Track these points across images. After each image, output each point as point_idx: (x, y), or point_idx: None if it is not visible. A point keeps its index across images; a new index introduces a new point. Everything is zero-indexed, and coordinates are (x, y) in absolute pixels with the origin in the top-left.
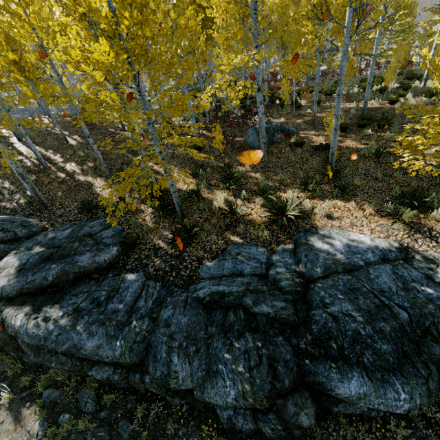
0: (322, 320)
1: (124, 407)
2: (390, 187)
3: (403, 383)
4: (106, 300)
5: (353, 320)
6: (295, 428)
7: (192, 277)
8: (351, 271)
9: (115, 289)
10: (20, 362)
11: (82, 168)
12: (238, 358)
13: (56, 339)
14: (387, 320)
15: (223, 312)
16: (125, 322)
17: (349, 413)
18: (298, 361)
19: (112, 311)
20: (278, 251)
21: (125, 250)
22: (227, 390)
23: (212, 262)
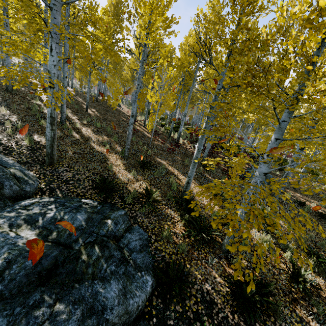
0: None
1: None
2: None
3: None
4: None
5: None
6: None
7: None
8: None
9: None
10: None
11: (97, 138)
12: None
13: None
14: None
15: None
16: None
17: None
18: None
19: None
20: None
21: (158, 284)
22: None
23: None
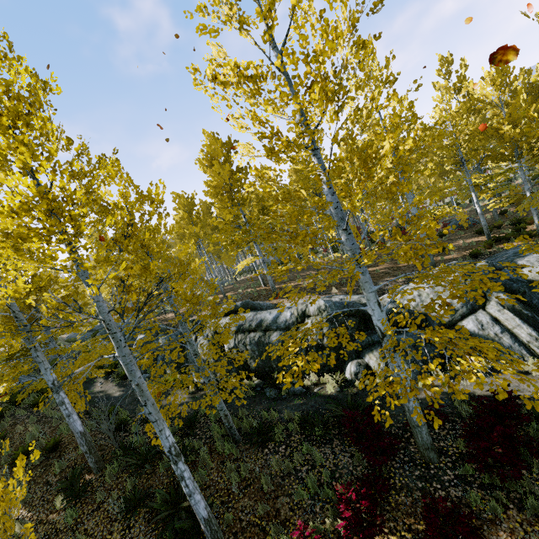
0: None
1: None
2: None
3: None
4: None
5: None
6: None
7: None
8: None
9: None
10: None
11: (386, 265)
12: None
13: None
14: None
15: None
16: None
17: None
18: None
19: None
20: None
21: None
22: None
23: None
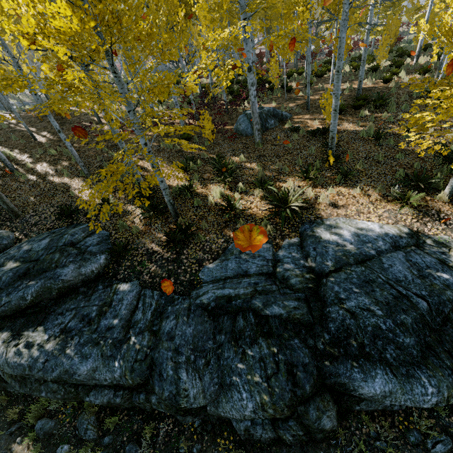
0: (339, 317)
1: (130, 429)
2: (393, 170)
3: (429, 377)
4: (98, 316)
5: (371, 314)
6: (317, 433)
7: (193, 282)
8: (364, 262)
9: (108, 302)
10: (4, 393)
11: (55, 169)
12: (253, 367)
13: (43, 367)
14: (407, 312)
15: (231, 317)
16: (122, 339)
17: (371, 410)
18: (317, 363)
19: (106, 328)
20: (283, 246)
21: (114, 258)
22: (244, 403)
23: (214, 263)
